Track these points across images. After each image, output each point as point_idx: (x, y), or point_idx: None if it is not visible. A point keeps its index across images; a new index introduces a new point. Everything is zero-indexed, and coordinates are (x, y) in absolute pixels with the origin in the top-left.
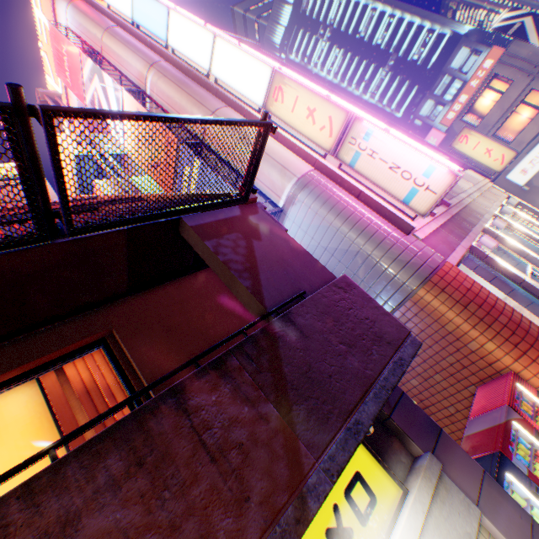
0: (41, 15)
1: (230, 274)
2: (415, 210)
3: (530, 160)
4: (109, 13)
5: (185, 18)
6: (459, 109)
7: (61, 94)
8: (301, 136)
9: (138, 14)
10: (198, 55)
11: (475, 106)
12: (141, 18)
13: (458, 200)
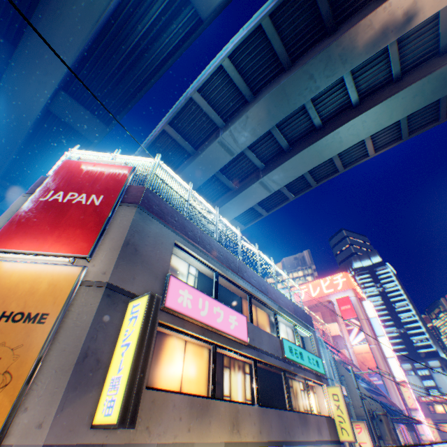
0: (340, 280)
1: (416, 434)
2: (420, 436)
3: (443, 445)
4: (365, 312)
5: (388, 343)
6: (427, 399)
7: (334, 304)
8: (403, 397)
9: (372, 320)
10: (385, 351)
11: (433, 404)
12: (372, 322)
13: (423, 440)
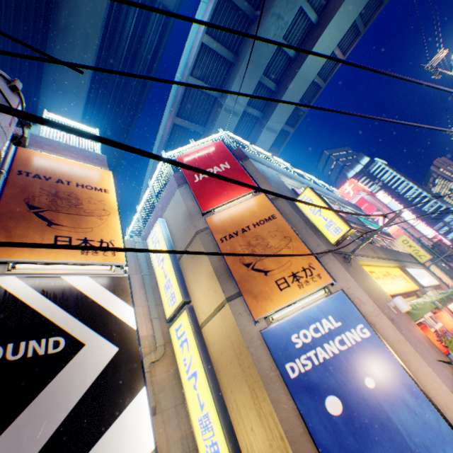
0: (348, 188)
1: None
2: None
3: None
4: (381, 202)
5: (410, 215)
6: None
7: None
8: None
9: (389, 205)
10: (411, 222)
11: None
12: (390, 206)
13: None
